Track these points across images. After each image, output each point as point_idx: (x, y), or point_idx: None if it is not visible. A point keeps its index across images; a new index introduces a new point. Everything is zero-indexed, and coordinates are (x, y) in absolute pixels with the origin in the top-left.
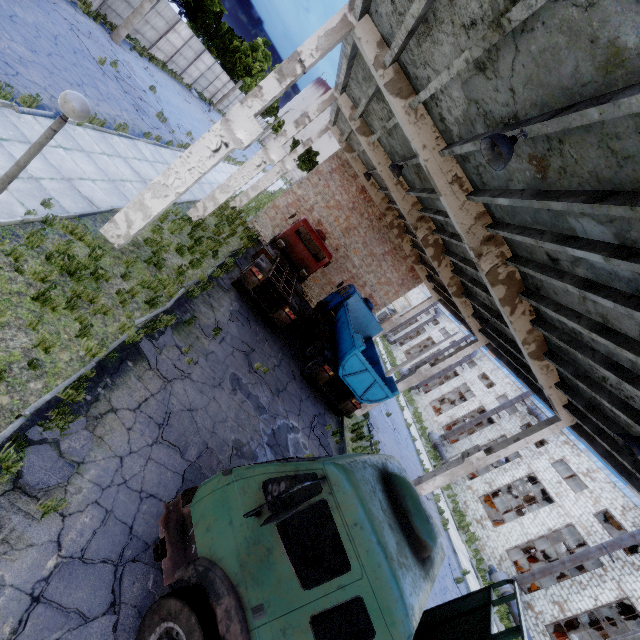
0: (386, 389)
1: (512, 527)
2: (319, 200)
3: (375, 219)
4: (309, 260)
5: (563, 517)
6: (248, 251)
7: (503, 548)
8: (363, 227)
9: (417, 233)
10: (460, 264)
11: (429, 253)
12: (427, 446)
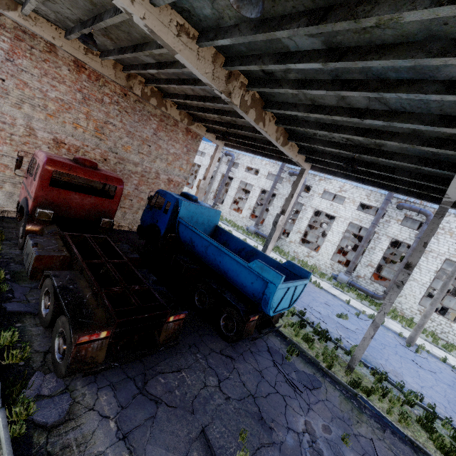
0: (304, 282)
1: (326, 246)
2: (30, 112)
3: (120, 98)
4: (100, 204)
5: (345, 222)
6: (3, 258)
7: (329, 260)
8: (114, 116)
9: (233, 100)
10: (312, 116)
11: (252, 117)
12: (257, 240)
